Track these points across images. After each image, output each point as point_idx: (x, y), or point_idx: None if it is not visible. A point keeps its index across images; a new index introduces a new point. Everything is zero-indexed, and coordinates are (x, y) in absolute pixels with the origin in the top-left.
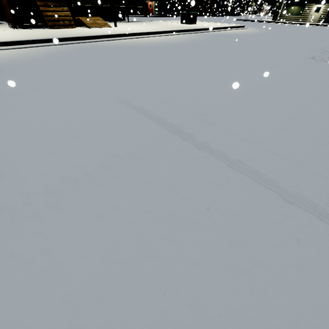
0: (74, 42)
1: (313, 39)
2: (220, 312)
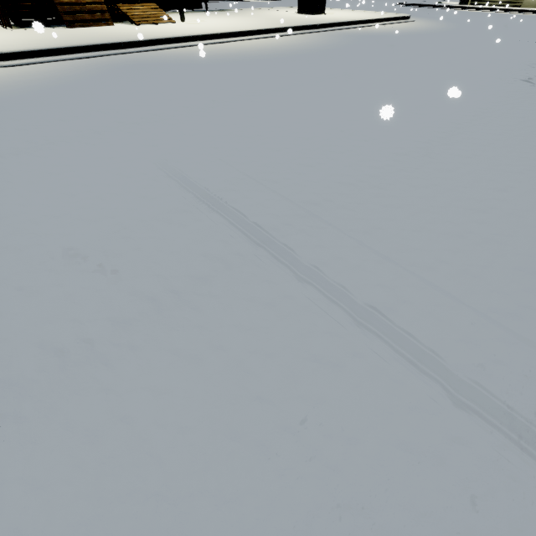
0: (107, 54)
1: (531, 41)
2: None
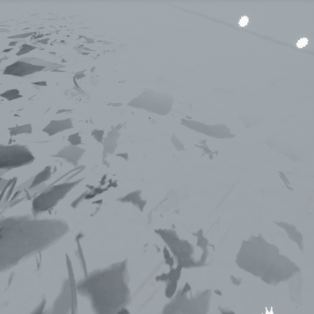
0: None
1: None
2: (264, 71)
